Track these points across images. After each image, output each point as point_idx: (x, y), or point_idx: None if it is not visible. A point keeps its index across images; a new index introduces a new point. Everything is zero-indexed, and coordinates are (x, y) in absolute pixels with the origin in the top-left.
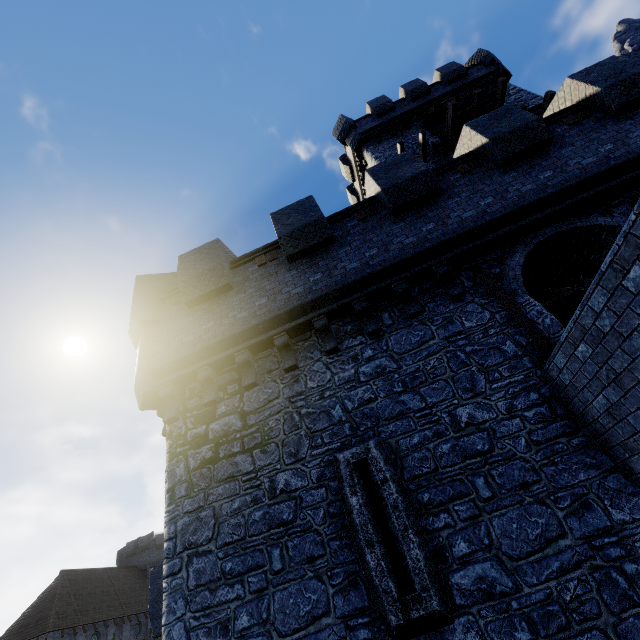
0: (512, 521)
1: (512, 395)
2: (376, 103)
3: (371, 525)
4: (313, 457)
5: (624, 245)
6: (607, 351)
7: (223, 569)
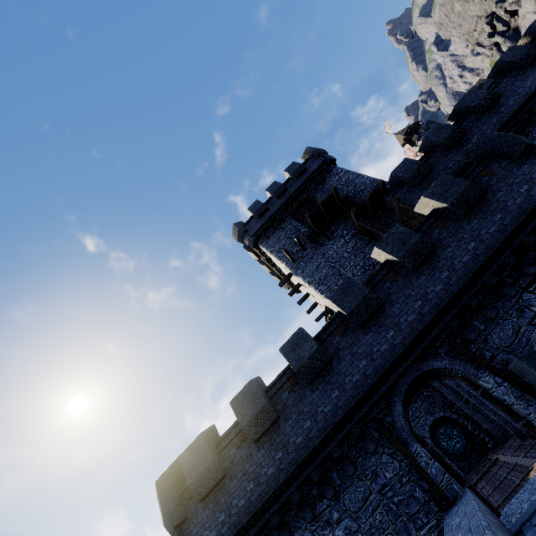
0: None
1: None
2: (254, 209)
3: None
4: None
5: None
6: None
7: None
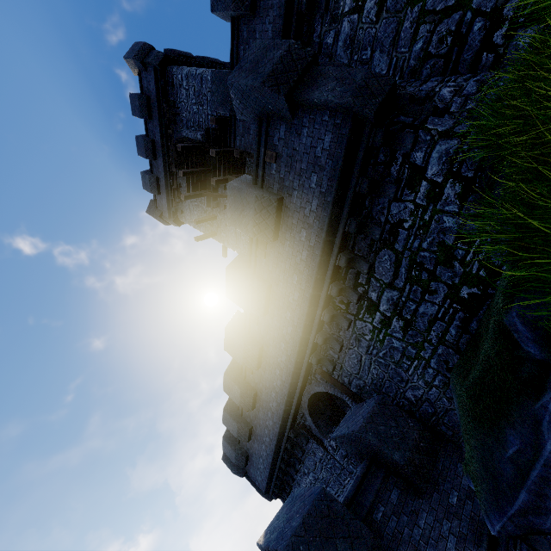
0: None
1: None
2: (147, 187)
3: None
4: None
5: None
6: None
7: None
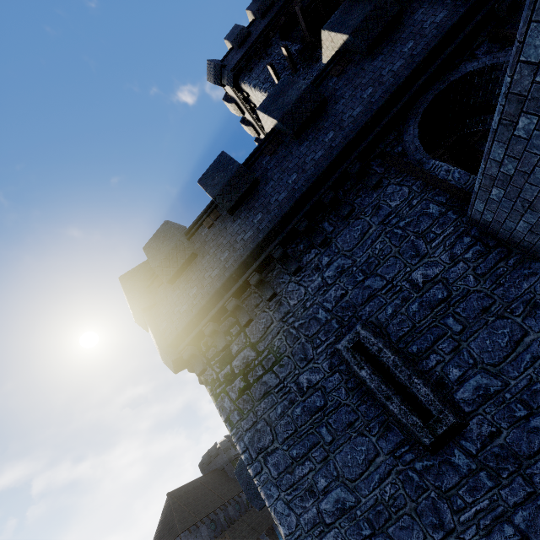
0: (485, 339)
1: (450, 246)
2: (232, 35)
3: (383, 385)
4: (319, 355)
5: (507, 104)
6: (517, 188)
7: (291, 456)
